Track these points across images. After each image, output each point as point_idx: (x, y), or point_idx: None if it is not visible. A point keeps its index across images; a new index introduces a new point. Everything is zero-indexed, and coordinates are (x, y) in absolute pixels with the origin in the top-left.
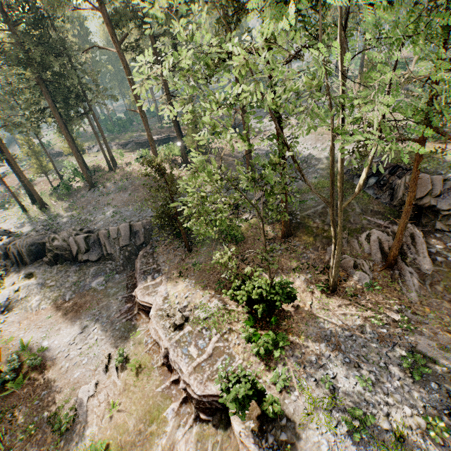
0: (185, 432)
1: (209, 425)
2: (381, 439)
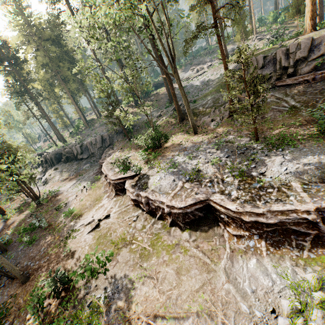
0: (109, 201)
1: (121, 197)
2: (189, 173)
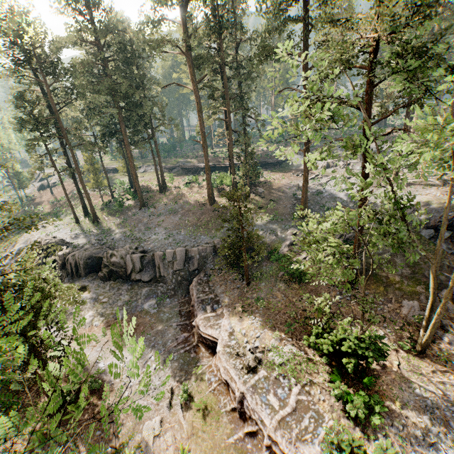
0: None
1: None
2: None
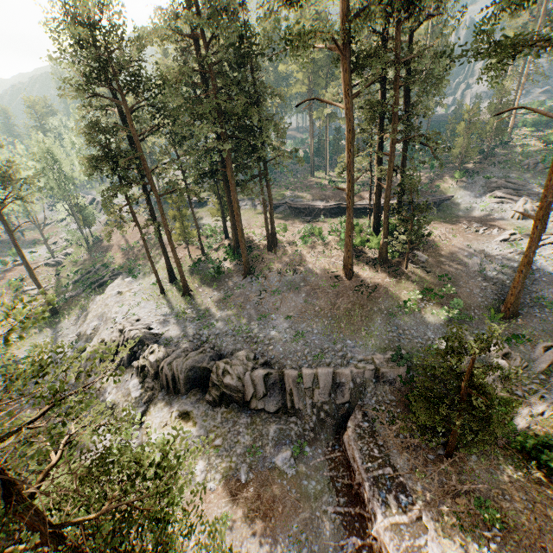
0: None
1: None
2: None
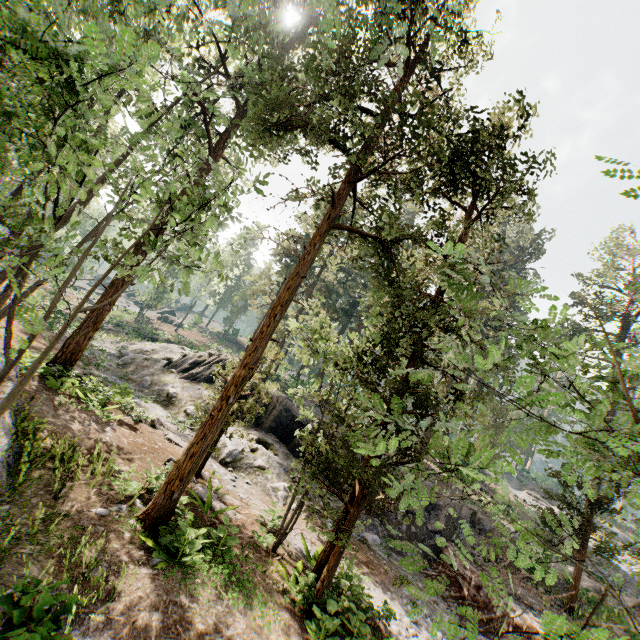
0: None
1: None
2: None
